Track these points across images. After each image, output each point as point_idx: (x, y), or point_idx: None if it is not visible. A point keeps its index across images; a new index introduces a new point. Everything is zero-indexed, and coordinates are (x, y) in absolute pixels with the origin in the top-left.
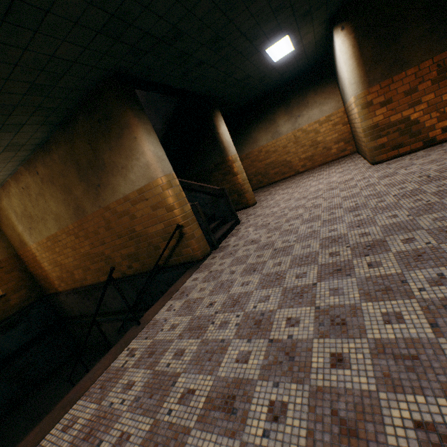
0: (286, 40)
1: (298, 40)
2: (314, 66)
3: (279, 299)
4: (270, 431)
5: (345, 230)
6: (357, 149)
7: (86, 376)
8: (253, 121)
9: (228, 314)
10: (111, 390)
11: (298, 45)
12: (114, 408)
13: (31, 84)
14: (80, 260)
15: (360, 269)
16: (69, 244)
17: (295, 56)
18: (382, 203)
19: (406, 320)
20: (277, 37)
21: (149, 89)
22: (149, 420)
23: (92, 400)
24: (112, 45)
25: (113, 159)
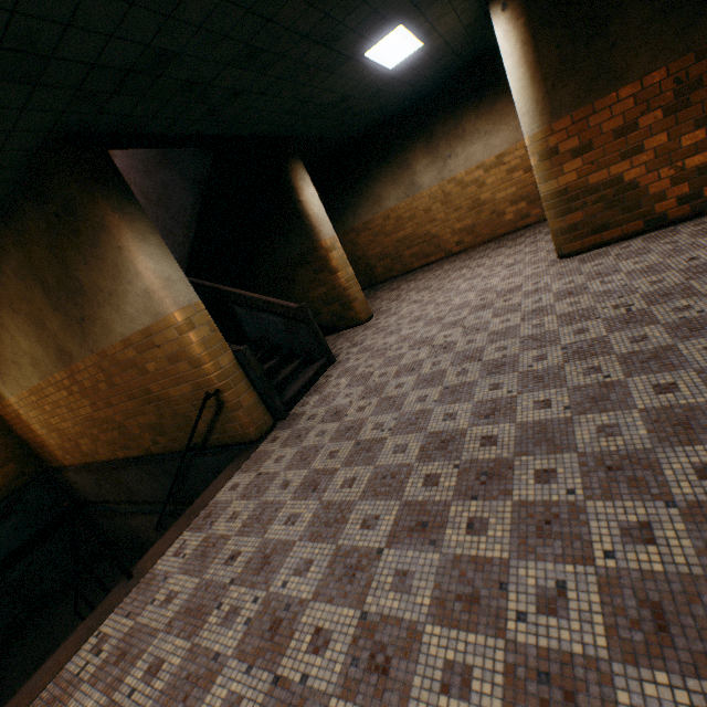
0: (400, 32)
1: (427, 29)
2: (475, 62)
3: (322, 576)
4: None
5: (466, 422)
6: None
7: (30, 682)
8: (372, 165)
9: (245, 591)
10: None
11: (430, 37)
12: None
13: None
14: (83, 425)
15: (453, 533)
16: (62, 402)
17: (429, 54)
18: (540, 364)
19: (473, 692)
20: (381, 30)
21: (149, 146)
22: None
23: None
24: (30, 93)
25: (94, 280)
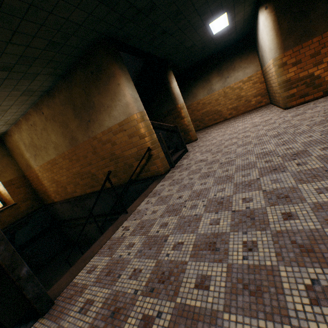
0: (224, 16)
1: (232, 18)
2: (240, 39)
3: (233, 189)
4: (248, 257)
5: (273, 148)
6: (271, 100)
7: (95, 243)
8: (193, 81)
9: (195, 201)
10: (117, 249)
11: (232, 22)
12: (123, 258)
13: (49, 42)
14: (72, 177)
15: (291, 167)
16: (64, 166)
17: (228, 30)
18: (298, 130)
19: None
20: (218, 14)
21: (126, 51)
22: (153, 260)
23: (104, 255)
24: (108, 13)
25: (101, 101)
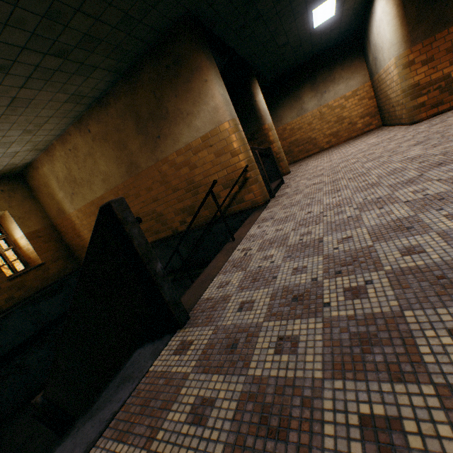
0: (332, 0)
1: (341, 4)
2: (342, 40)
3: (389, 190)
4: None
5: (421, 152)
6: (385, 120)
7: (207, 269)
8: (278, 98)
9: (337, 209)
10: (248, 264)
11: (339, 10)
12: (266, 267)
13: (124, 15)
14: None
15: None
16: None
17: (331, 24)
18: (448, 133)
19: None
20: None
21: (207, 42)
22: (317, 257)
23: (232, 272)
24: None
25: (178, 107)
